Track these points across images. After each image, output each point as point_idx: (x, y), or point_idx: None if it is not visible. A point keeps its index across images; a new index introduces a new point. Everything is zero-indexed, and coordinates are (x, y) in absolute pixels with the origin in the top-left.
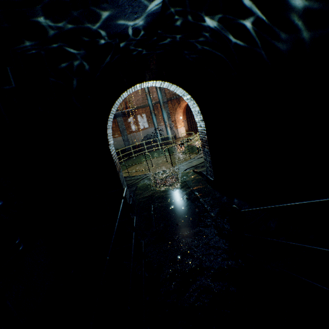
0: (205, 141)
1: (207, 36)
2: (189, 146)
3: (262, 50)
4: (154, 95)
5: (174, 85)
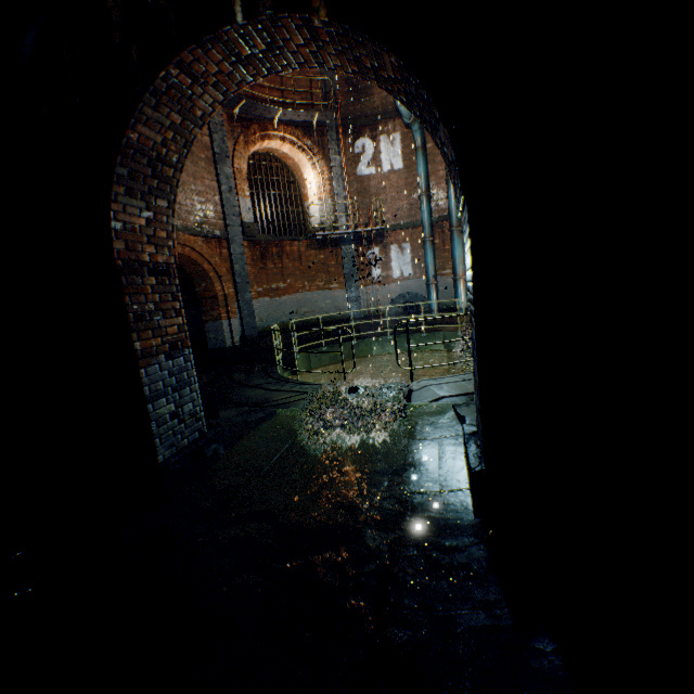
0: (471, 293)
1: None
2: None
3: None
4: (441, 200)
5: (346, 25)
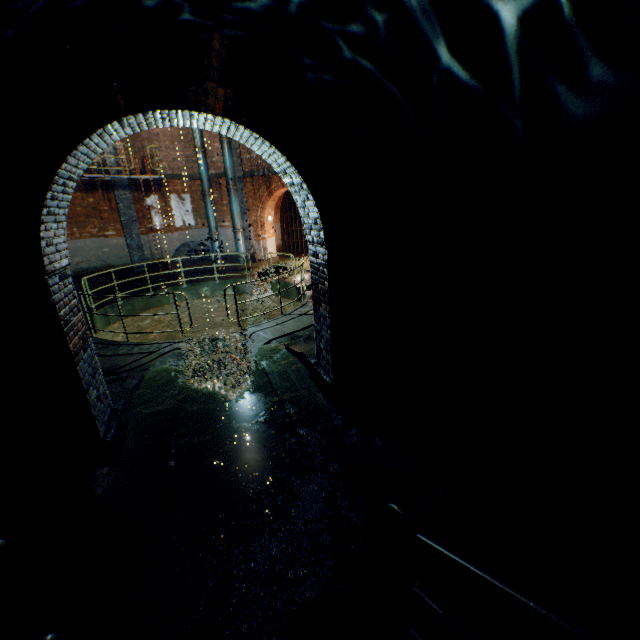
0: (324, 292)
1: (375, 19)
2: (281, 283)
3: (520, 98)
4: (217, 158)
5: (264, 139)
